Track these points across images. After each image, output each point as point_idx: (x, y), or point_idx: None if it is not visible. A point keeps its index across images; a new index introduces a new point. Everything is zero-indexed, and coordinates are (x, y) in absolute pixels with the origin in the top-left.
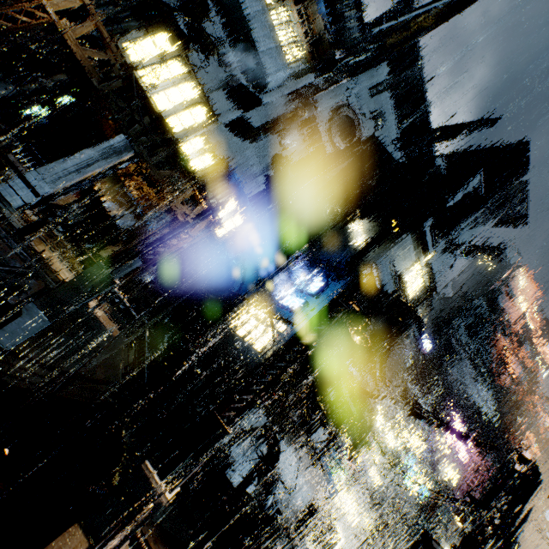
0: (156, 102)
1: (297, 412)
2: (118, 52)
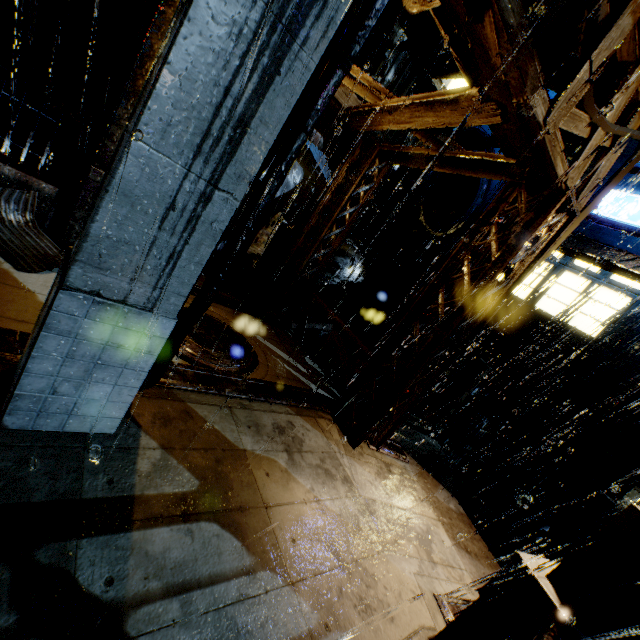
0: None
1: None
2: None
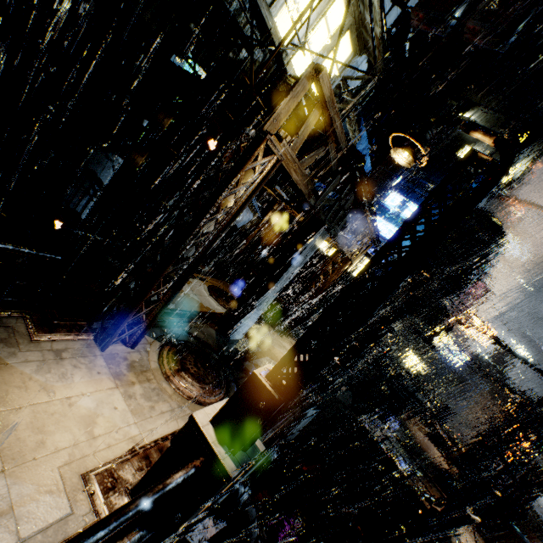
0: (293, 66)
1: (383, 309)
2: (345, 138)
